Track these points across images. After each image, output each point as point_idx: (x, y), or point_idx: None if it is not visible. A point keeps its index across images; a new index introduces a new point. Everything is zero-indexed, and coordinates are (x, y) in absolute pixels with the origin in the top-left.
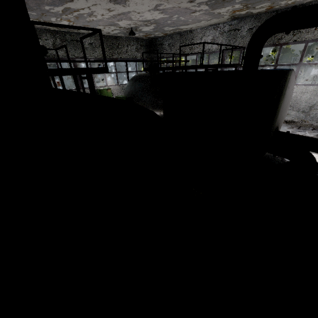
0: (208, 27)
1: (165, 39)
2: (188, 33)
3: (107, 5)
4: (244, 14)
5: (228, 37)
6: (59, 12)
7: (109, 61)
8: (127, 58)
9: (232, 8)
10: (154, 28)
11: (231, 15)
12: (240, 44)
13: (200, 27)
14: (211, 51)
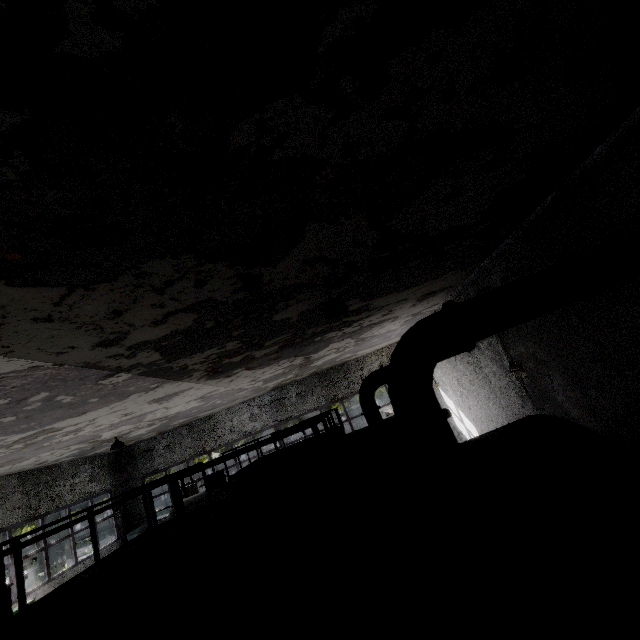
0: (239, 404)
1: (155, 440)
2: (205, 419)
3: (135, 408)
4: (287, 382)
5: (274, 408)
6: (5, 443)
7: (124, 501)
8: (73, 502)
9: (283, 379)
10: (158, 426)
11: (276, 385)
12: (295, 412)
13: (226, 408)
14: (255, 432)
